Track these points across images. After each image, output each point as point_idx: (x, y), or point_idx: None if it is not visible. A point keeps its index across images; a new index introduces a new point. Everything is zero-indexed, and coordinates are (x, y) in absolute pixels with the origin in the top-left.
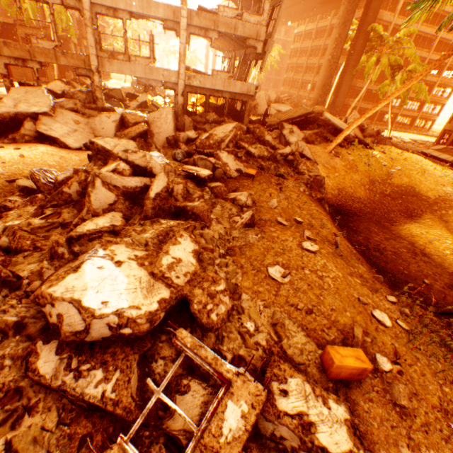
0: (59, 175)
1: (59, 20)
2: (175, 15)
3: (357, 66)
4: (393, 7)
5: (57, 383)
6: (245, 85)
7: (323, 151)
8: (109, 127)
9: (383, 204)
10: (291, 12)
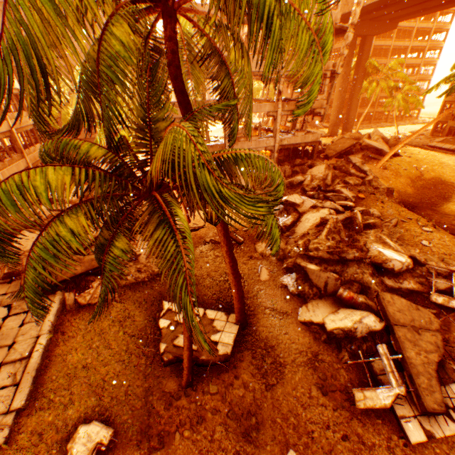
0: (284, 221)
1: None
2: (274, 108)
3: (361, 91)
4: None
5: (396, 286)
6: (314, 136)
7: (375, 167)
8: None
9: (424, 194)
10: None
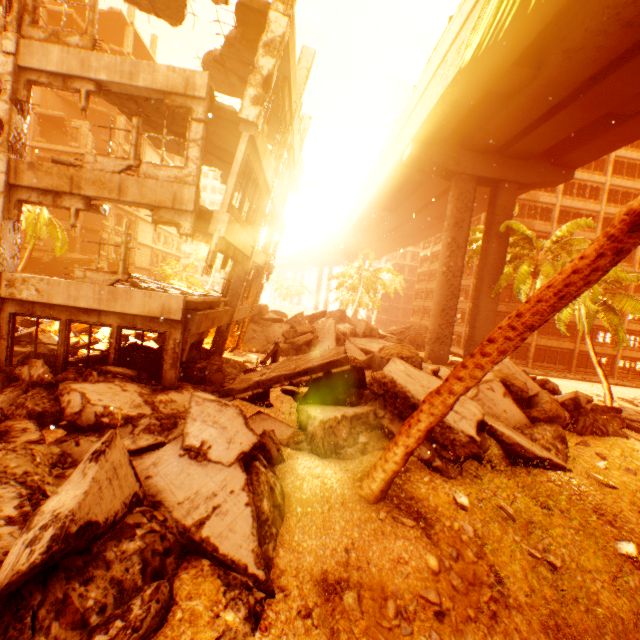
0: None
1: (34, 235)
2: None
3: (498, 280)
4: (547, 219)
5: None
6: (156, 298)
7: (352, 492)
8: None
9: None
10: (404, 232)
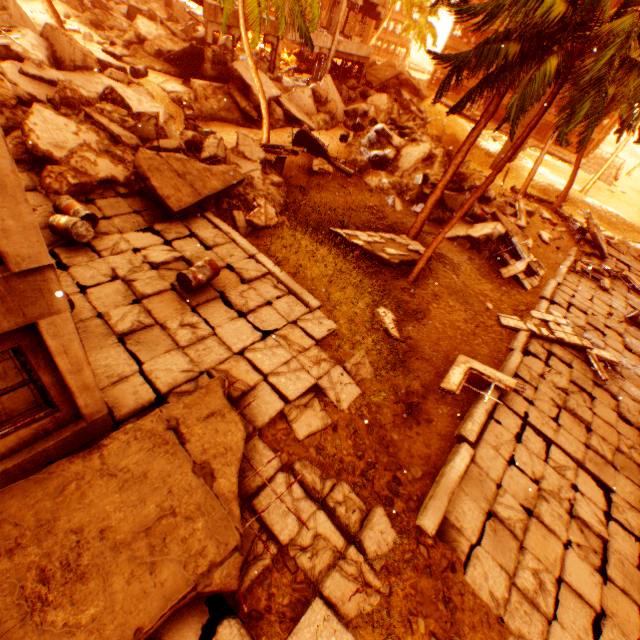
0: (387, 155)
1: None
2: None
3: None
4: None
5: (489, 213)
6: (368, 50)
7: None
8: (309, 104)
9: None
10: None
